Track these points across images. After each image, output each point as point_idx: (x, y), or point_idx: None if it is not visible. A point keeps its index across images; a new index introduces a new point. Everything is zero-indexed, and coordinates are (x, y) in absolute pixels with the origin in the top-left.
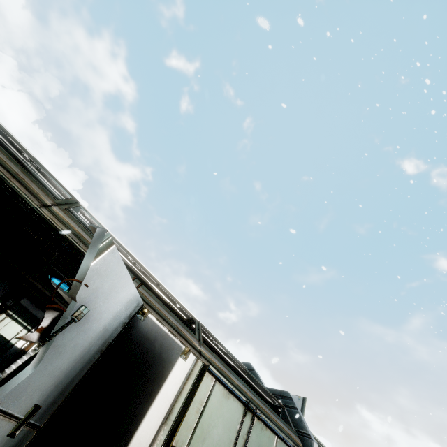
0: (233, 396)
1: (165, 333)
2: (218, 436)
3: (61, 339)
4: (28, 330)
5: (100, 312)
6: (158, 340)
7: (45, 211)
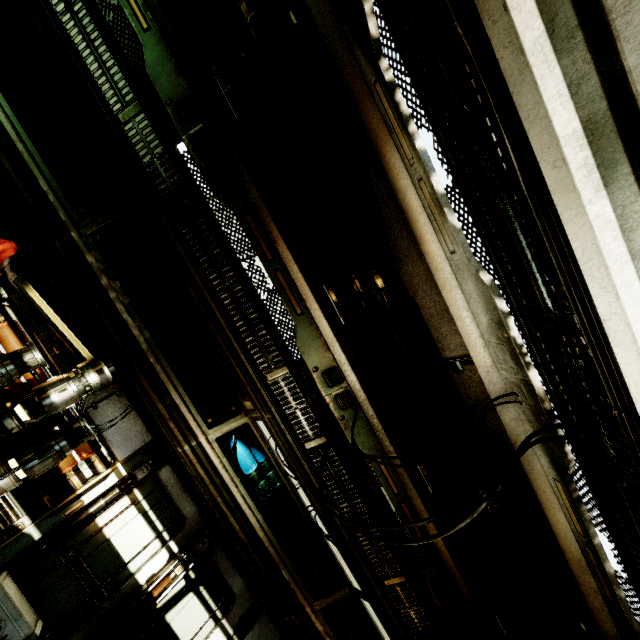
0: None
1: None
2: None
3: None
4: (163, 542)
5: None
6: None
7: None
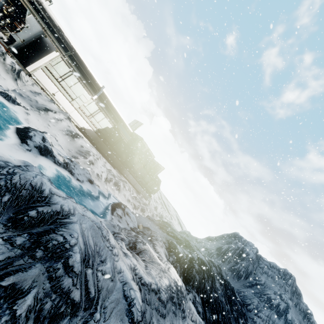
0: (67, 66)
1: (51, 44)
2: (61, 70)
3: (25, 30)
4: None
5: (32, 29)
6: (49, 44)
7: (22, 1)
